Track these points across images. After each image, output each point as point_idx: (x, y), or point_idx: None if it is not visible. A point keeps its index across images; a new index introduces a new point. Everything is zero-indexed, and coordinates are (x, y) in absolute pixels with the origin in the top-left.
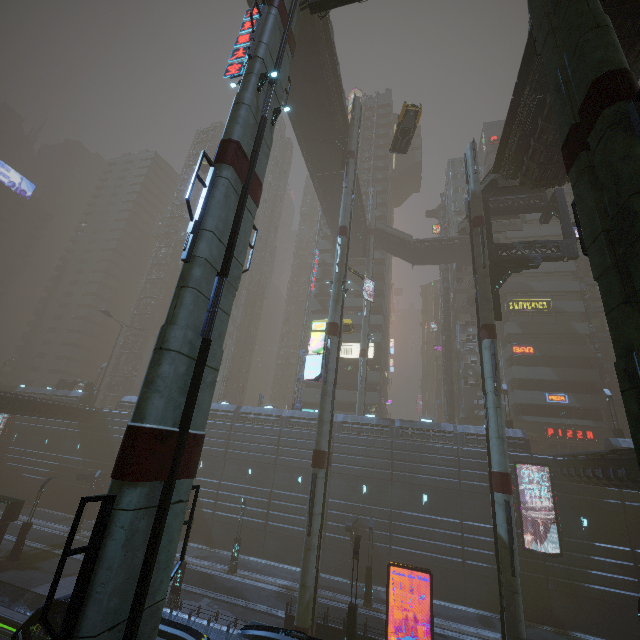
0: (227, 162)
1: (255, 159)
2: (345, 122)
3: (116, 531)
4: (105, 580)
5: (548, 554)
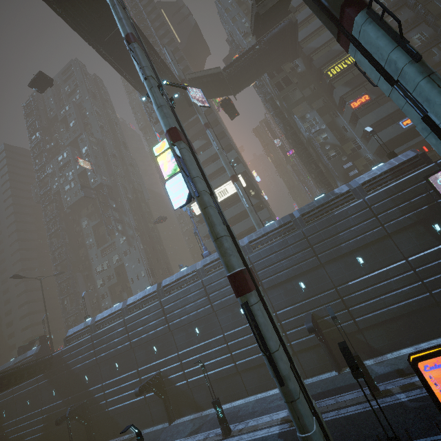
0: None
1: None
2: None
3: None
4: None
5: None
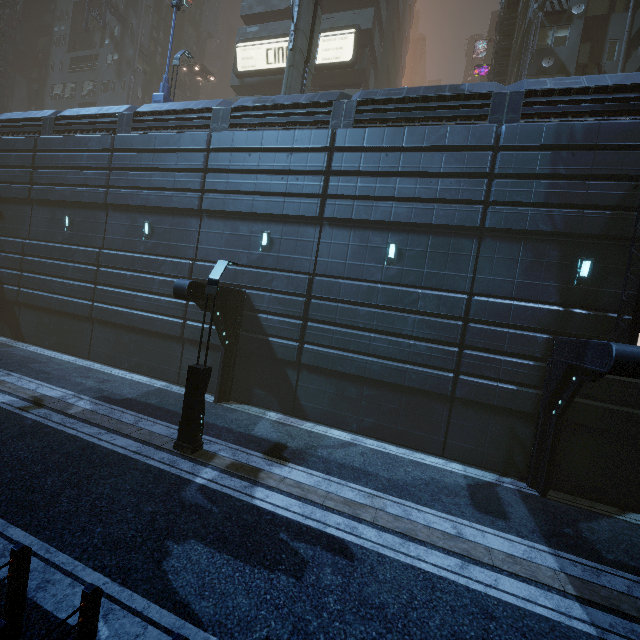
0: None
1: None
2: None
3: None
4: None
5: None
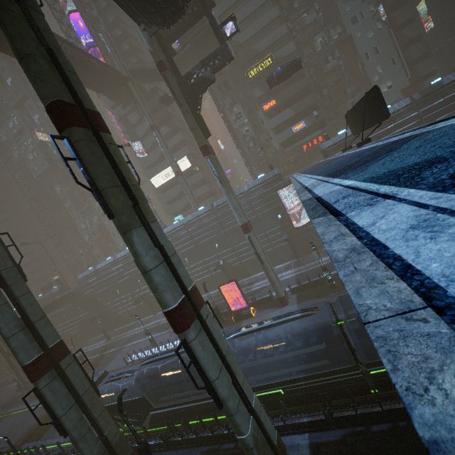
0: None
1: None
2: None
3: (46, 393)
4: (55, 404)
5: (303, 225)
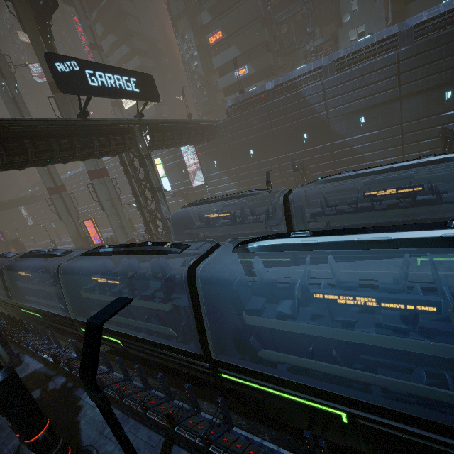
0: None
1: None
2: None
3: None
4: None
5: (196, 186)
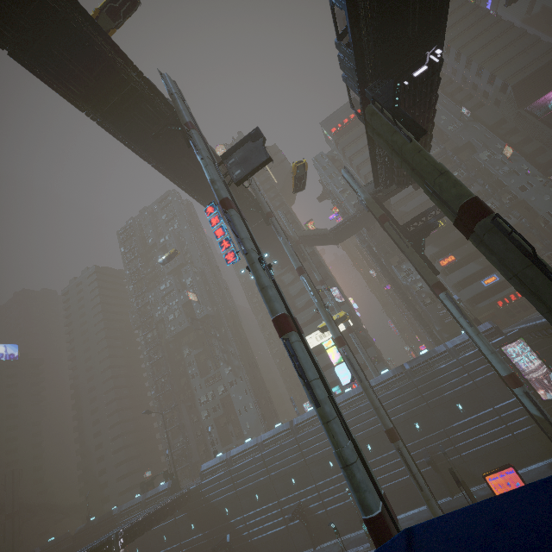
0: (289, 331)
1: (289, 311)
2: (249, 194)
3: None
4: None
5: None
